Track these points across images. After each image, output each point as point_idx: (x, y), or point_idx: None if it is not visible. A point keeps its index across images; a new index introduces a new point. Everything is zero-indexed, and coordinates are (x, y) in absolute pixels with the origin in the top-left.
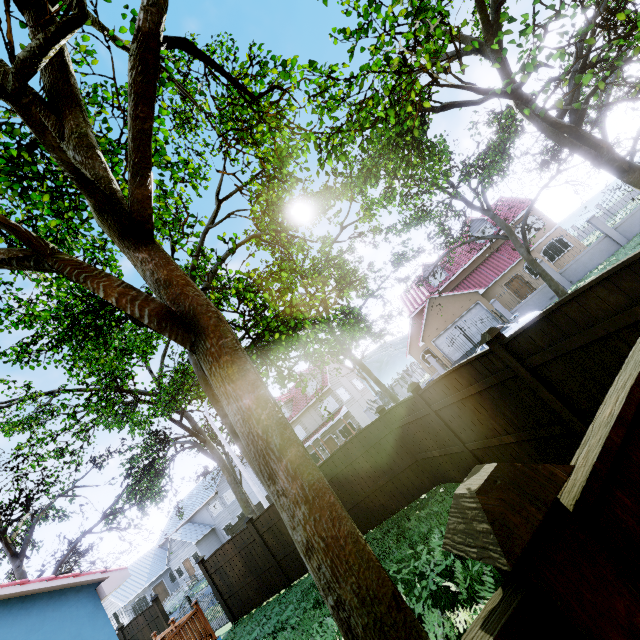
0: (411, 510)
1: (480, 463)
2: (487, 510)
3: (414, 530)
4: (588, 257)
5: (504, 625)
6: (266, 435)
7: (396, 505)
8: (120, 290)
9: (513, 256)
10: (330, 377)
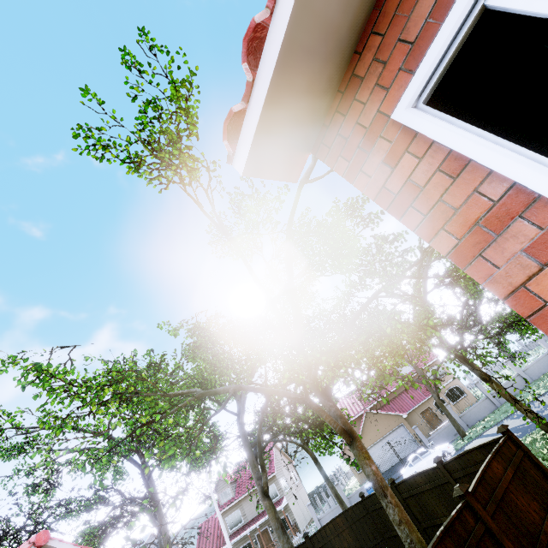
0: None
1: (428, 538)
2: (459, 488)
3: None
4: (477, 409)
5: (463, 502)
6: (381, 481)
7: None
8: (331, 417)
9: (426, 392)
10: (275, 464)
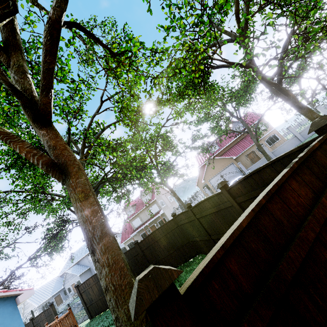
0: (184, 266)
1: None
2: (138, 290)
3: (183, 277)
4: (286, 146)
5: None
6: (93, 230)
7: (177, 263)
8: (27, 149)
9: (251, 141)
10: (156, 194)
